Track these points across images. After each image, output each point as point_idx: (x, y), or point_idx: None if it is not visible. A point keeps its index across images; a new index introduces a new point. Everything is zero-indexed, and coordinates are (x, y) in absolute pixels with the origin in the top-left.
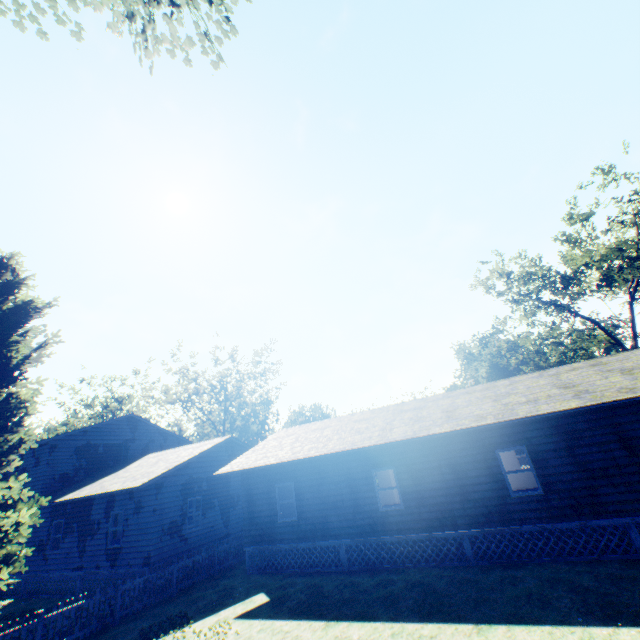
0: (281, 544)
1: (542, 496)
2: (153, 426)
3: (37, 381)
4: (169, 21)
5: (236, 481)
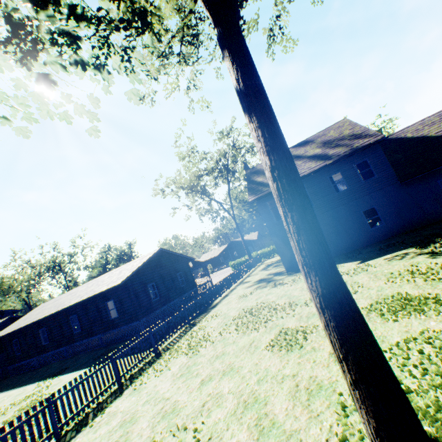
0: (18, 363)
1: (81, 332)
2: None
3: None
4: None
5: None
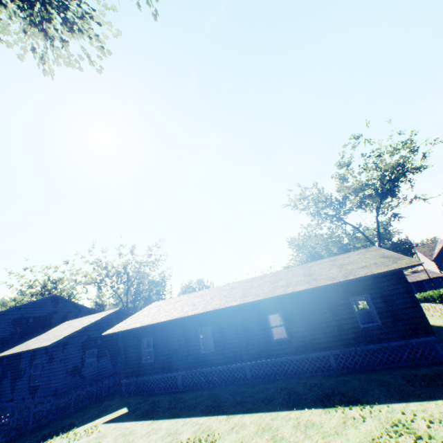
0: (143, 377)
1: (288, 340)
2: (71, 302)
3: None
4: (61, 51)
5: None
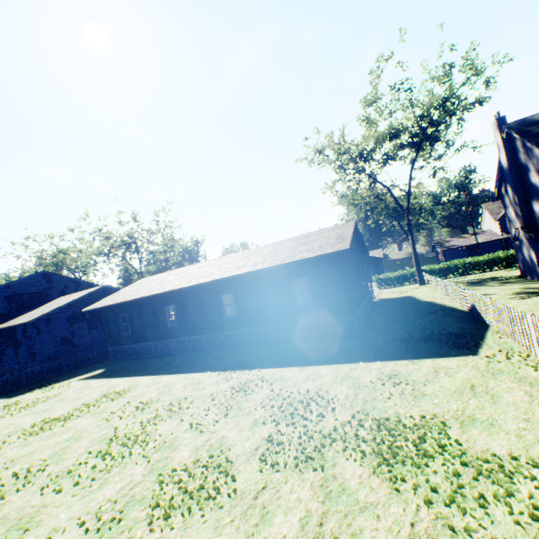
0: (124, 346)
1: (237, 317)
2: (66, 278)
3: None
4: None
5: None
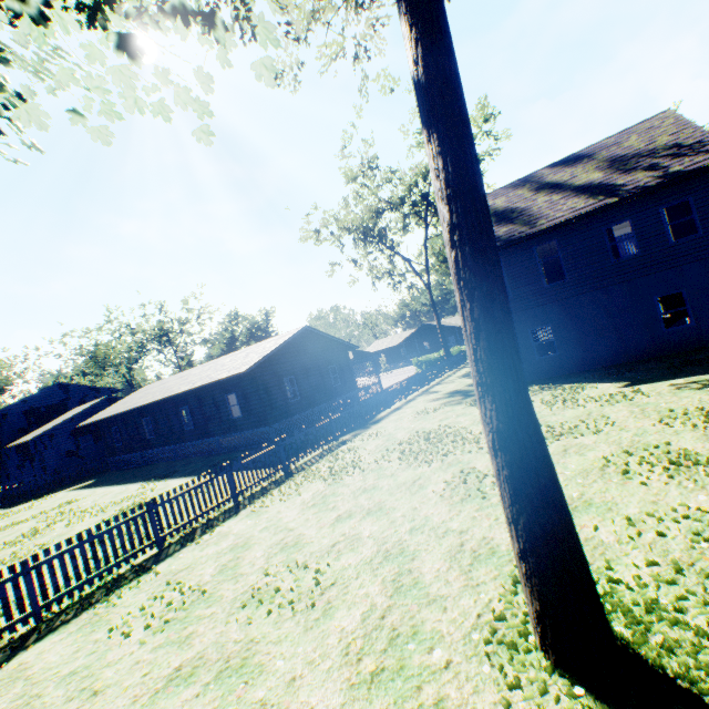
0: (119, 456)
1: (194, 429)
2: (84, 386)
3: None
4: None
5: None
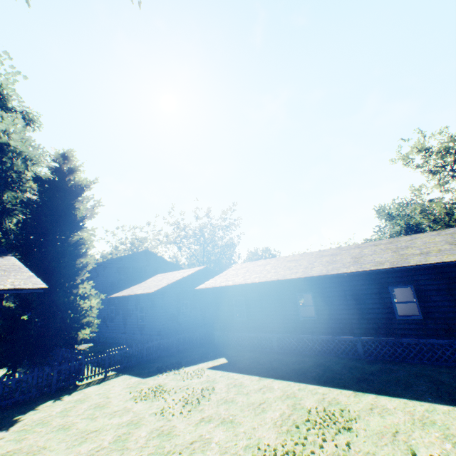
0: (236, 332)
1: (421, 321)
2: (159, 258)
3: (92, 229)
4: None
5: (209, 294)
